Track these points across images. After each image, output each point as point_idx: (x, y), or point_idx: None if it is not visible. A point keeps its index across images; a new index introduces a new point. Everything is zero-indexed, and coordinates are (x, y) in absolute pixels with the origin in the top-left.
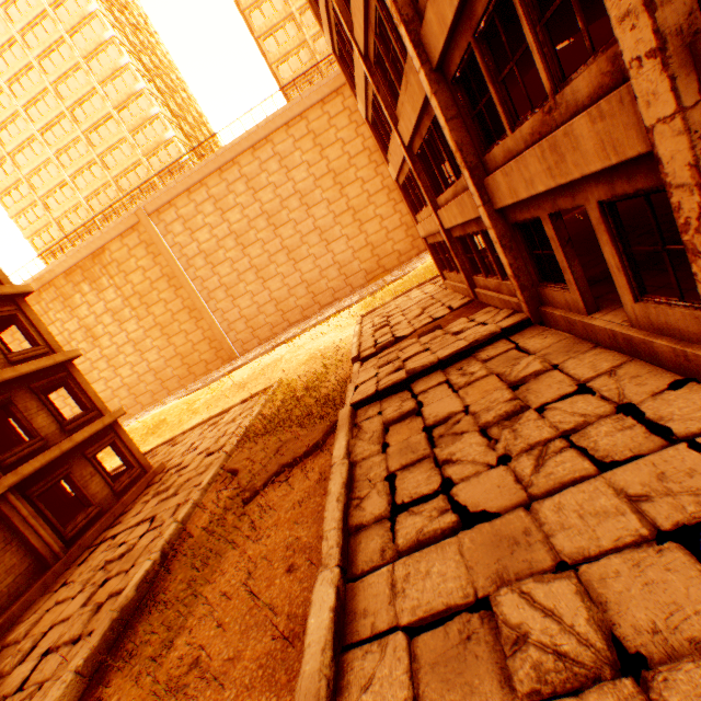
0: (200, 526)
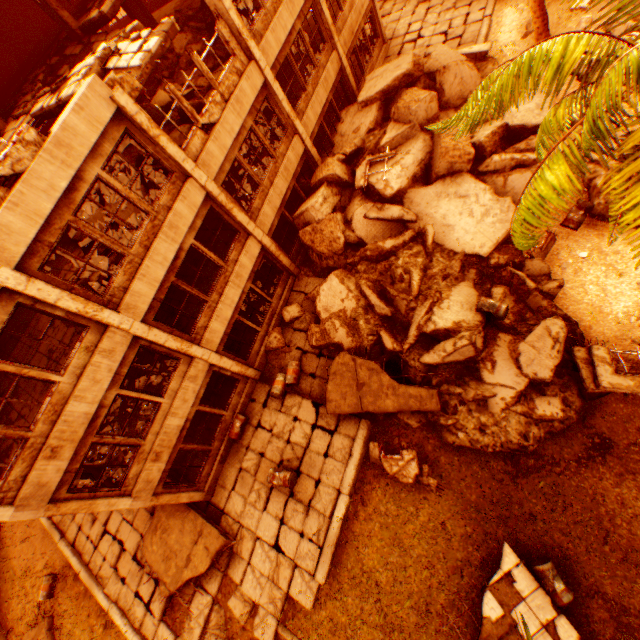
0: None
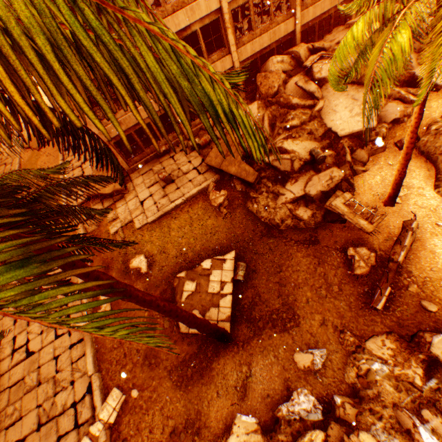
0: (27, 159)
